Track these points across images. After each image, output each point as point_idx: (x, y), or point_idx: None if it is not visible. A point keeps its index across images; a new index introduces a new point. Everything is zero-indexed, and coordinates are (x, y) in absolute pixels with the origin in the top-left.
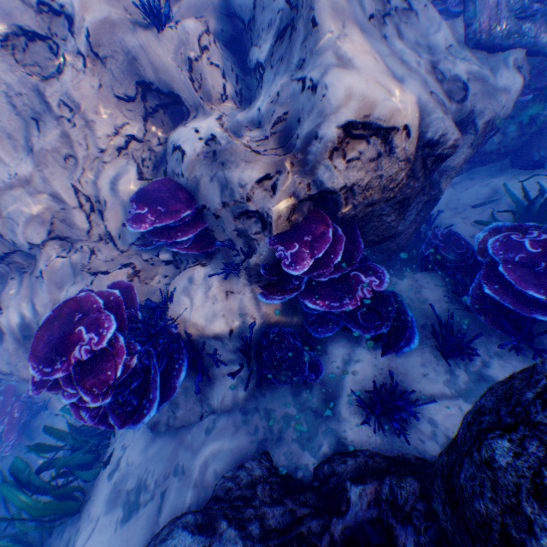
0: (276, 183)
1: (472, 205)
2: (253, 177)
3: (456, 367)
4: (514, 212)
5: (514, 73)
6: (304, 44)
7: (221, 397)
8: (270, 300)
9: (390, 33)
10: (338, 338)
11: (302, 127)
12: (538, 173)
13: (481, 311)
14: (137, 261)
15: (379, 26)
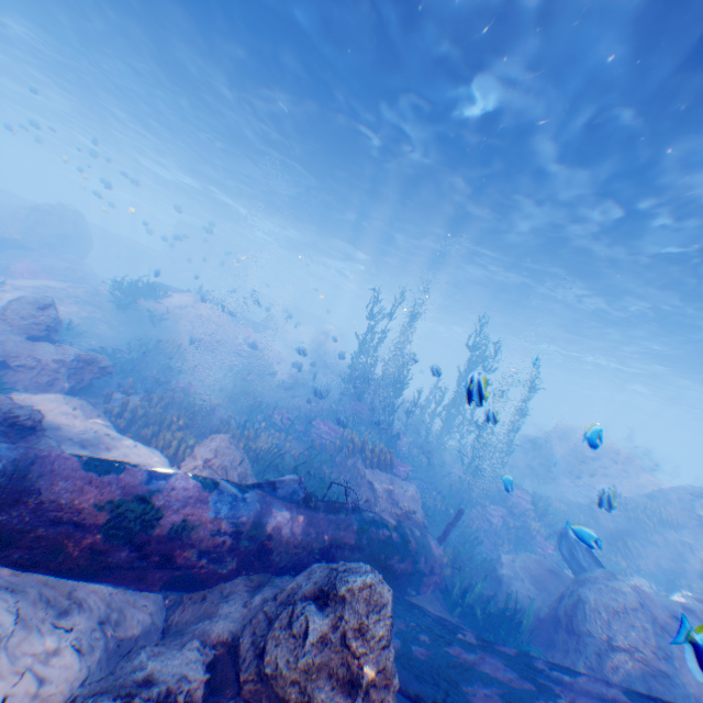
0: None
1: None
2: None
3: None
4: None
5: None
6: None
7: None
8: None
9: None
10: None
11: None
12: None
13: None
14: None
15: None
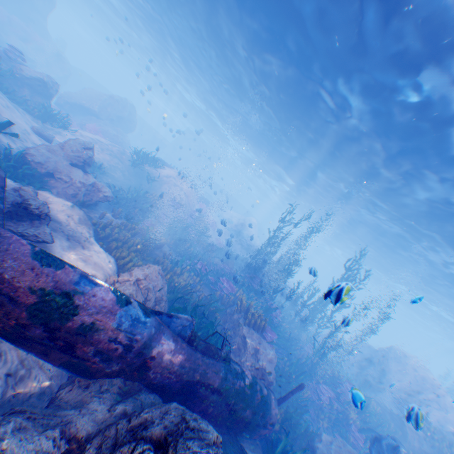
0: None
1: None
2: None
3: None
4: None
5: None
6: None
7: None
8: None
9: None
10: None
11: None
12: None
13: None
14: None
15: None
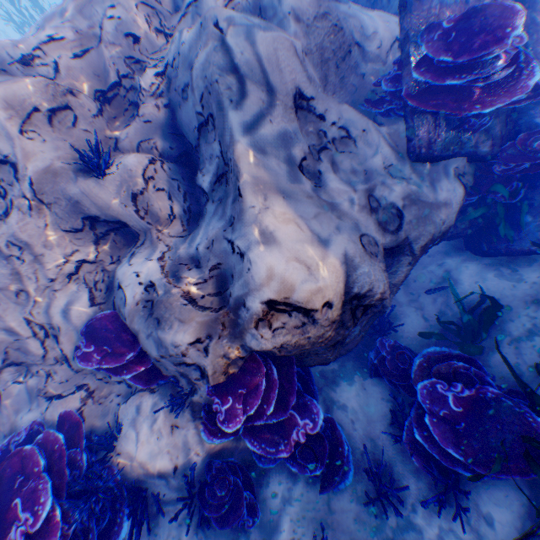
0: (207, 346)
1: (425, 292)
2: (185, 341)
3: (389, 510)
4: (455, 324)
5: (455, 183)
6: (234, 203)
7: (167, 534)
8: (211, 440)
9: (325, 168)
10: (282, 465)
11: (233, 285)
12: (488, 261)
13: (414, 449)
14: (91, 381)
15: (314, 162)
